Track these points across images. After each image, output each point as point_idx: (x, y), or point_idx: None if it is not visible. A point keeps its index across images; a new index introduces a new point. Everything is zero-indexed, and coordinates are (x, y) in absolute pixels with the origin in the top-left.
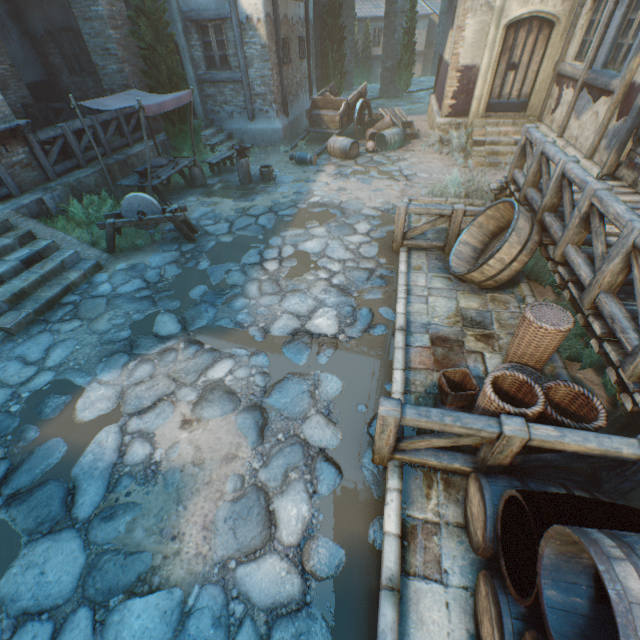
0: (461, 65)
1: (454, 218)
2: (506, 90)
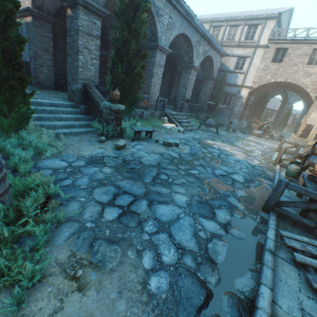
0: (307, 123)
1: (298, 147)
2: None
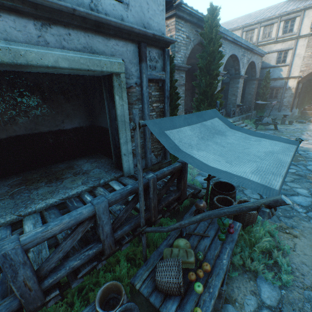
0: None
1: None
2: None
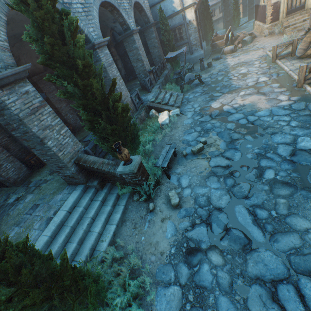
0: (272, 3)
1: (294, 43)
2: (293, 4)
